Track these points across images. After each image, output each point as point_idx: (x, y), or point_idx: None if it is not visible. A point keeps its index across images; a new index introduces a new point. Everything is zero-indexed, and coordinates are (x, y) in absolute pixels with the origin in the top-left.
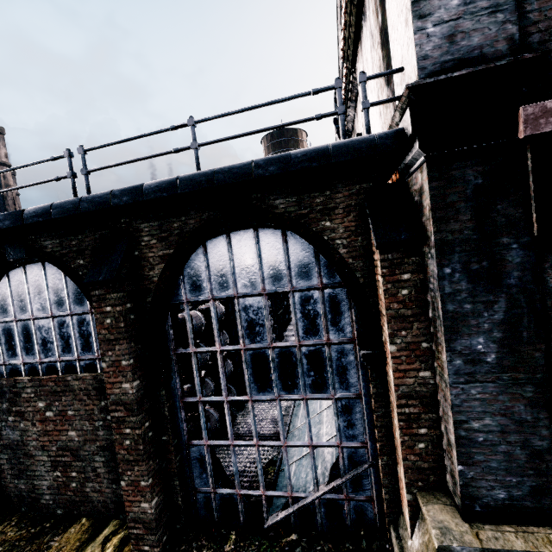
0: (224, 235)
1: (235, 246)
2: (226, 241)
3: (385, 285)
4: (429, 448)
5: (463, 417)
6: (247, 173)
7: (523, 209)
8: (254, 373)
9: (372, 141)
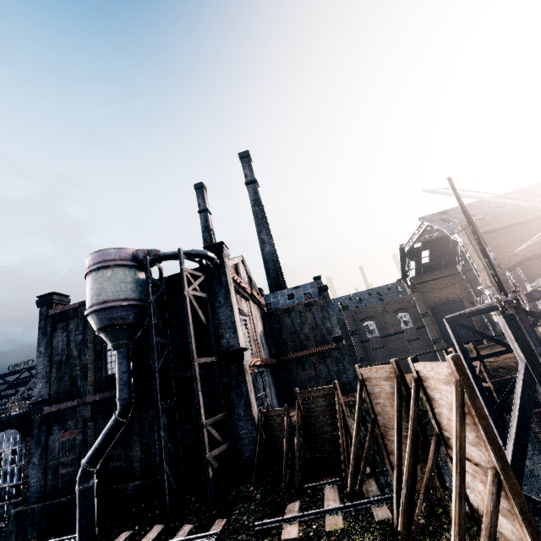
0: (5, 431)
1: (7, 434)
2: (5, 433)
3: (25, 446)
4: (27, 491)
5: (30, 479)
6: (1, 420)
7: (46, 427)
8: (3, 477)
9: (26, 412)
